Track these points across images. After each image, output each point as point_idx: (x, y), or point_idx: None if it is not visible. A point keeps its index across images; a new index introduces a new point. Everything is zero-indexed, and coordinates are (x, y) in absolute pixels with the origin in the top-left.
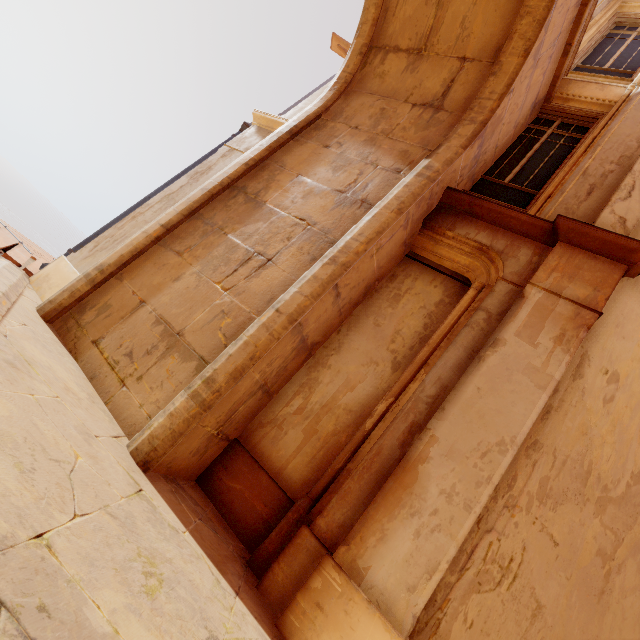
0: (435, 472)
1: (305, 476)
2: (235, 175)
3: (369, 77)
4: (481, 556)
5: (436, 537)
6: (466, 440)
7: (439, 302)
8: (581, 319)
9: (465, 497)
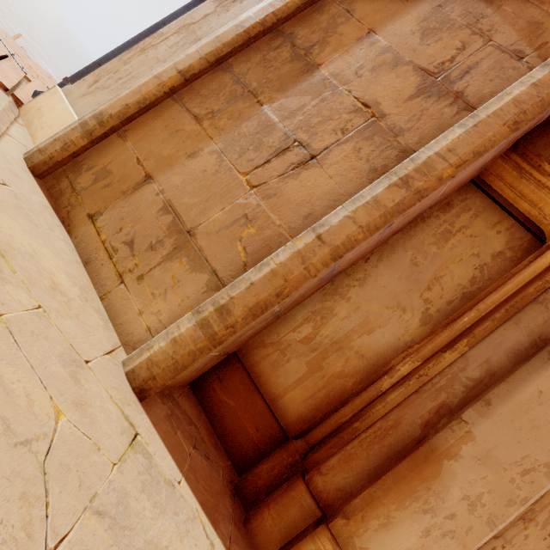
0: (462, 474)
1: (302, 411)
2: (283, 12)
3: None
4: None
5: (447, 543)
6: (509, 449)
7: (498, 254)
8: None
9: (491, 512)
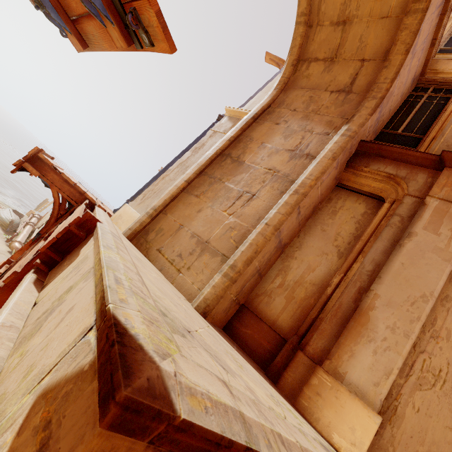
0: (381, 315)
1: (290, 324)
2: (223, 147)
3: (299, 78)
4: (419, 368)
5: (388, 354)
6: (399, 295)
7: (364, 213)
8: None
9: (404, 329)
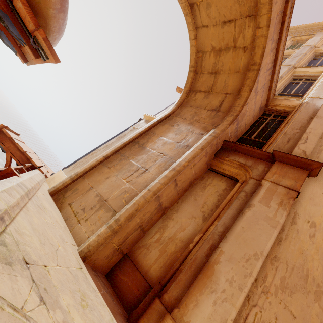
0: (223, 269)
1: (159, 274)
2: (135, 137)
3: (190, 101)
4: (251, 321)
5: (224, 305)
6: (238, 253)
7: (224, 189)
8: (290, 195)
9: (239, 283)
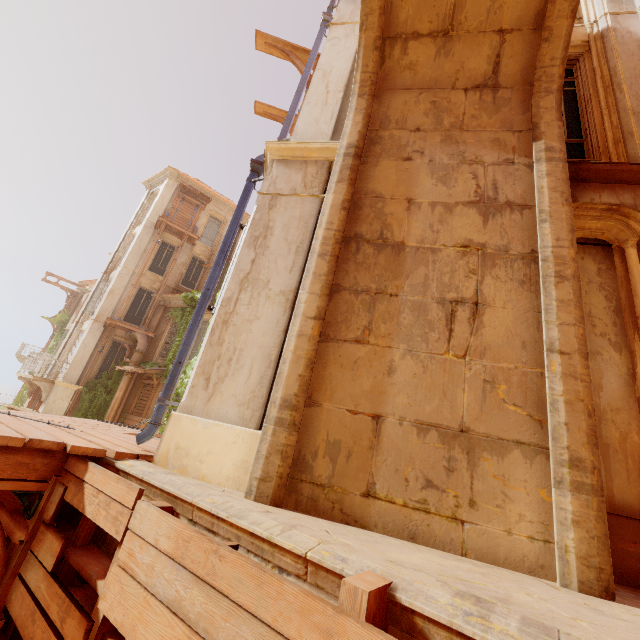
0: None
1: (637, 492)
2: (342, 225)
3: (395, 72)
4: None
5: None
6: None
7: (598, 271)
8: None
9: None
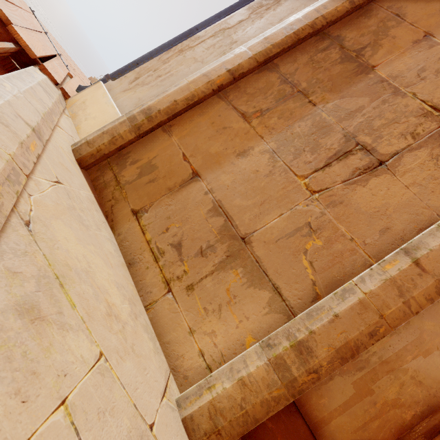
0: None
1: None
2: (333, 15)
3: None
4: None
5: None
6: None
7: None
8: None
9: None
